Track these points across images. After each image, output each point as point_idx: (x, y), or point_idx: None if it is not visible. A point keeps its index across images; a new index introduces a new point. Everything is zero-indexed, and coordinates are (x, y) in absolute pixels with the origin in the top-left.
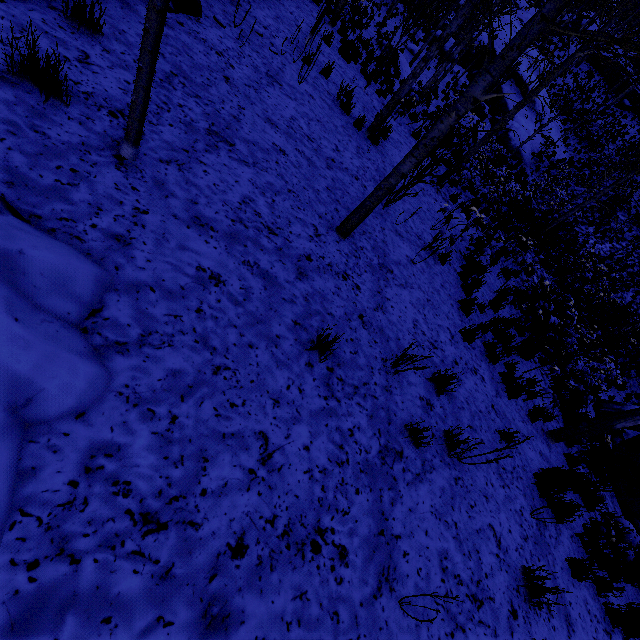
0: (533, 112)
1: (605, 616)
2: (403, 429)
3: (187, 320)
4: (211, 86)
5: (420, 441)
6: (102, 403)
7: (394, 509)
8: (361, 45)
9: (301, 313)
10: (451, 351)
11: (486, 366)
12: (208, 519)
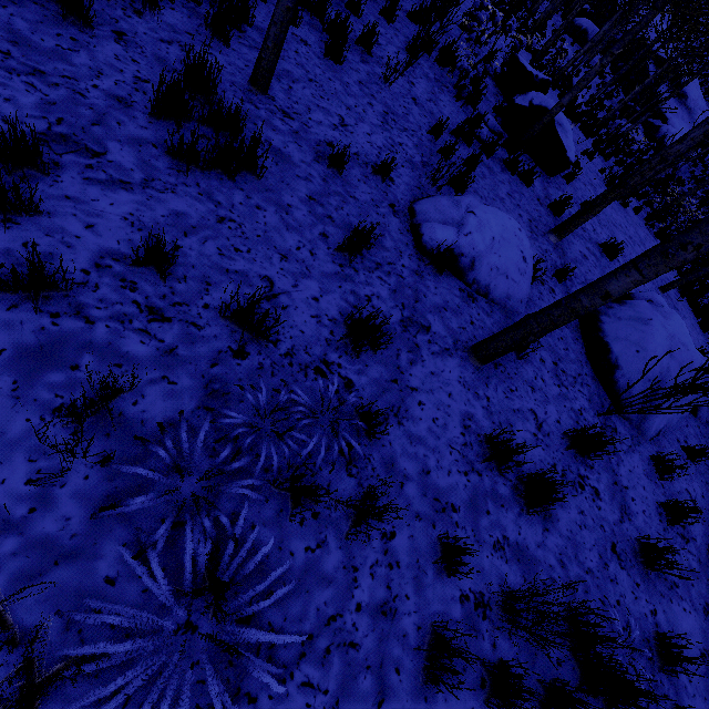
0: (684, 108)
1: None
2: None
3: None
4: (599, 214)
5: None
6: None
7: None
8: None
9: None
10: None
11: None
12: None
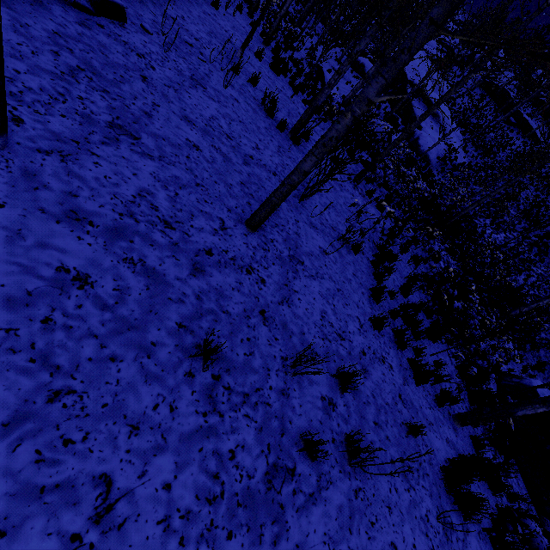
0: (438, 124)
1: None
2: (298, 439)
3: (25, 333)
4: (124, 83)
5: (315, 454)
6: None
7: (277, 549)
8: (292, 63)
9: (189, 313)
10: (359, 341)
11: (395, 353)
12: None
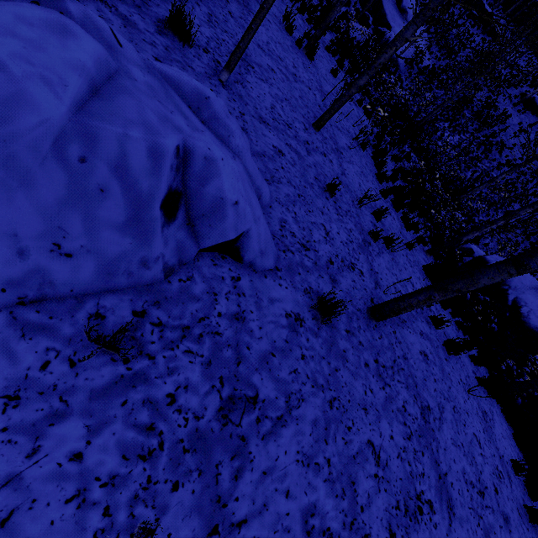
0: (405, 22)
1: (455, 325)
2: (368, 234)
3: (281, 172)
4: (227, 21)
5: (378, 238)
6: (273, 203)
7: (373, 263)
8: None
9: (315, 173)
10: (378, 202)
11: (394, 212)
12: (319, 250)
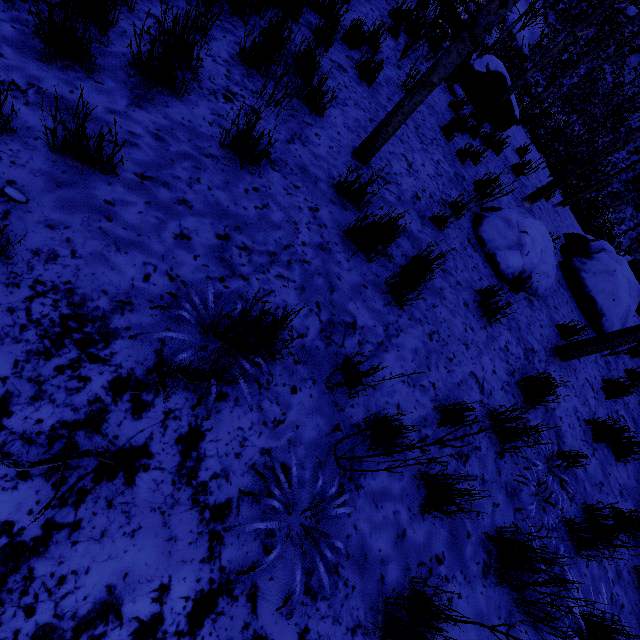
0: None
1: None
2: None
3: None
4: None
5: None
6: None
7: None
8: None
9: None
10: None
11: None
12: None
